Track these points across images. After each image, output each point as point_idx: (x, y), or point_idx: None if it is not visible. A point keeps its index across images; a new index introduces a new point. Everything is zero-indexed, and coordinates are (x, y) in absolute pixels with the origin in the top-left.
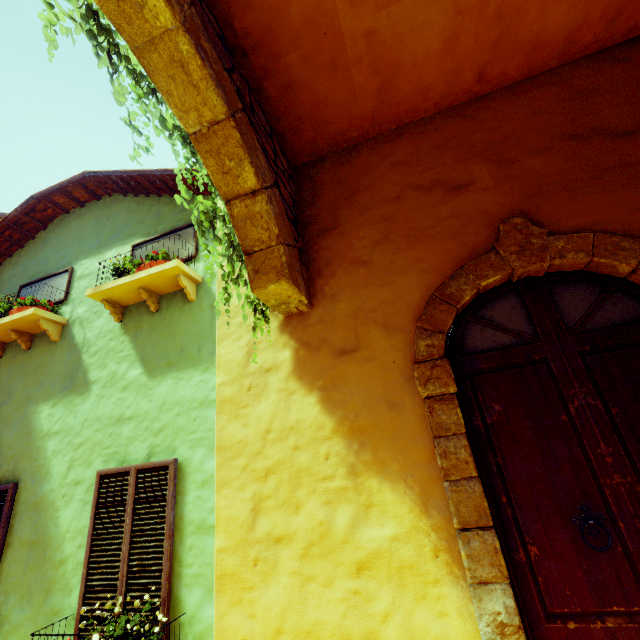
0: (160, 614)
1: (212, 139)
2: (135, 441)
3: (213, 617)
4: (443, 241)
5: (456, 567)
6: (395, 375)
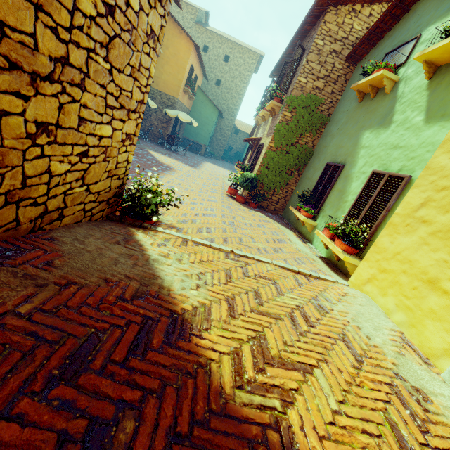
0: (365, 234)
1: None
2: (396, 161)
3: None
4: None
5: None
6: None
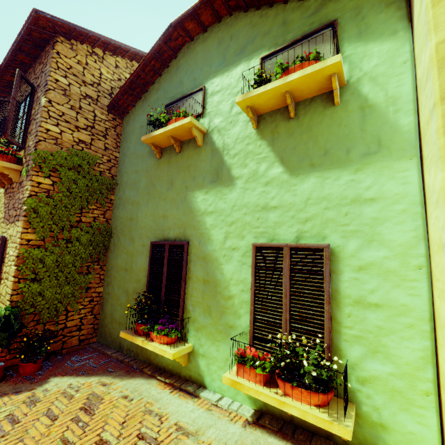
0: (336, 357)
1: None
2: (282, 225)
3: (378, 371)
4: None
5: None
6: None
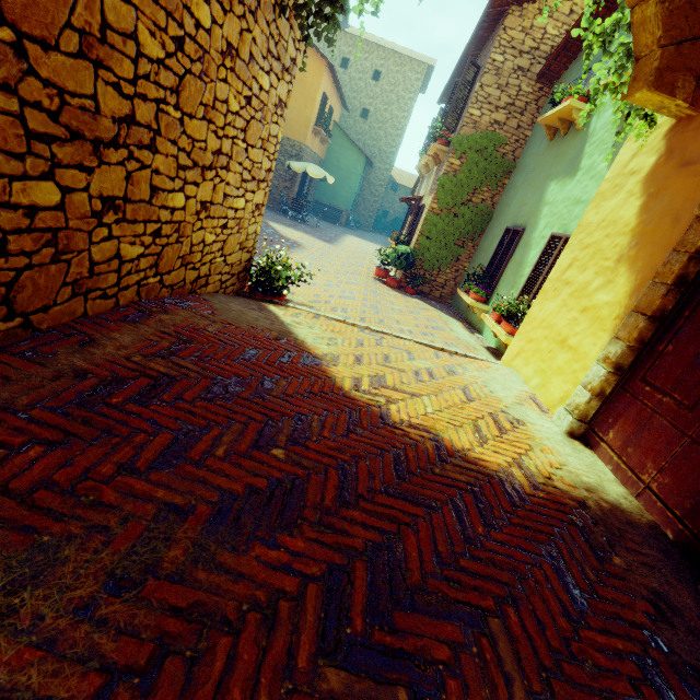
0: None
1: None
2: (576, 219)
3: None
4: None
5: (617, 329)
6: (699, 193)
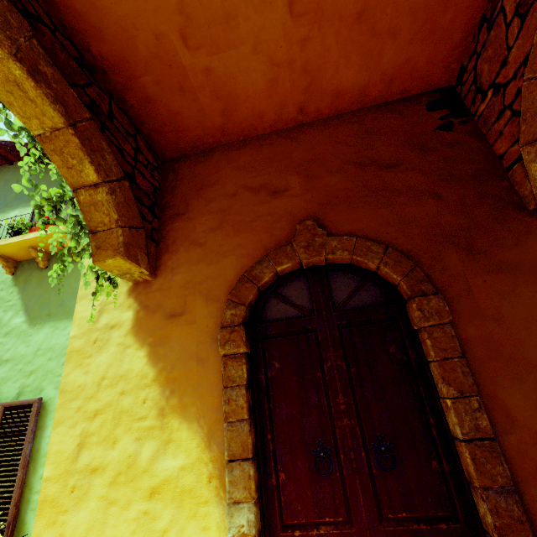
0: (0, 536)
1: (55, 141)
2: (8, 381)
3: None
4: (259, 233)
5: (222, 490)
6: (207, 336)
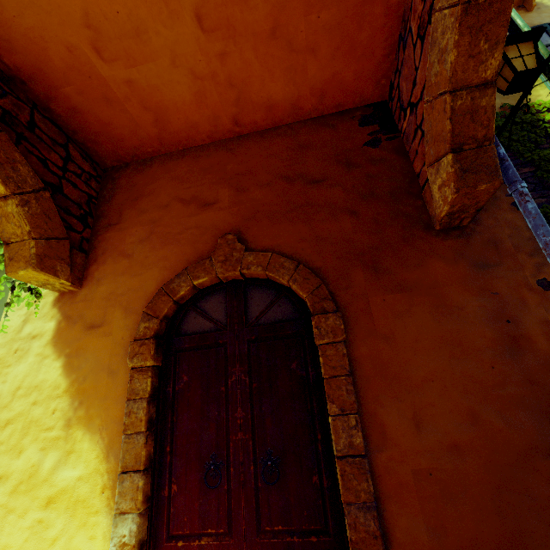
0: None
1: None
2: None
3: None
4: (184, 245)
5: (113, 501)
6: (120, 348)
